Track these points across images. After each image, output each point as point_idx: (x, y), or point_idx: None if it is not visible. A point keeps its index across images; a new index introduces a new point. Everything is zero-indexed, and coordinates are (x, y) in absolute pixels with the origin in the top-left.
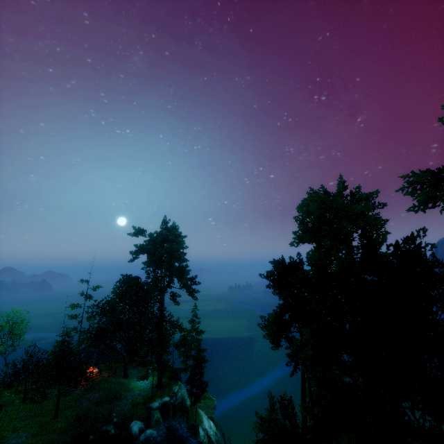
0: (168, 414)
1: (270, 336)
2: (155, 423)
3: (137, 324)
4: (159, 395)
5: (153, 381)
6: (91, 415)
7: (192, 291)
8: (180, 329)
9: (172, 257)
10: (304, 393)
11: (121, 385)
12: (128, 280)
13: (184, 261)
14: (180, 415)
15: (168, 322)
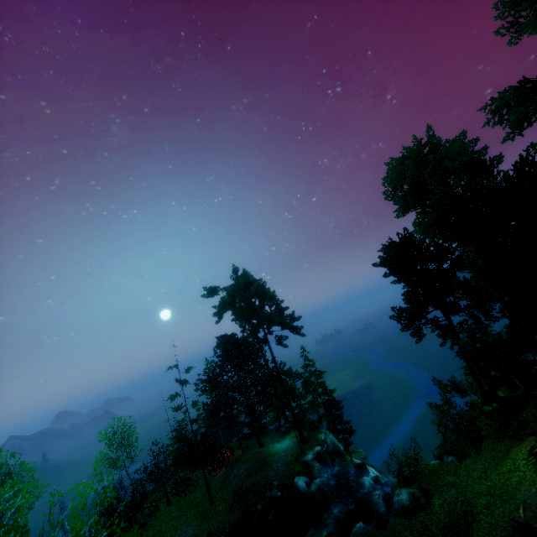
0: (327, 462)
1: (409, 326)
2: (318, 473)
3: (252, 385)
4: (307, 448)
5: (293, 439)
6: (248, 488)
7: (296, 328)
8: (298, 377)
9: (262, 299)
10: (472, 369)
11: (262, 453)
12: (226, 340)
13: (275, 301)
14: (339, 459)
15: (283, 372)
